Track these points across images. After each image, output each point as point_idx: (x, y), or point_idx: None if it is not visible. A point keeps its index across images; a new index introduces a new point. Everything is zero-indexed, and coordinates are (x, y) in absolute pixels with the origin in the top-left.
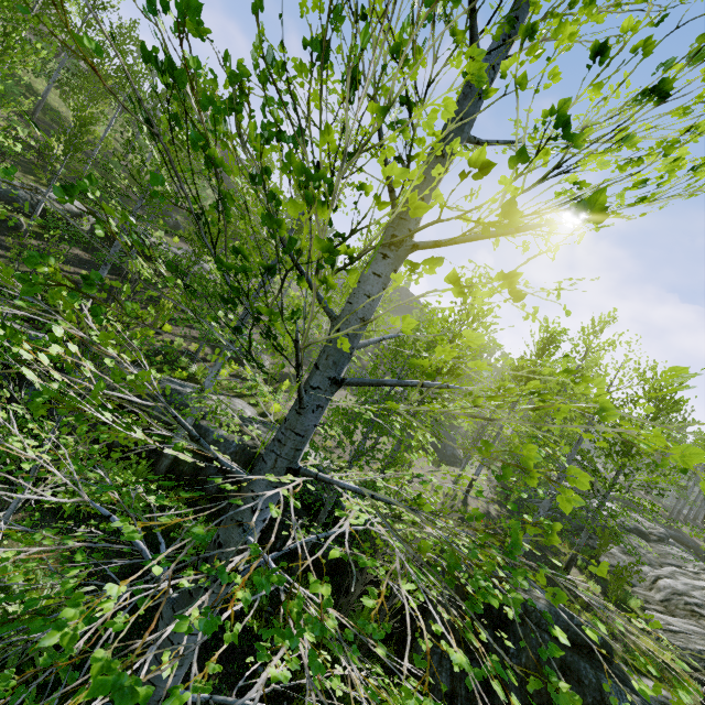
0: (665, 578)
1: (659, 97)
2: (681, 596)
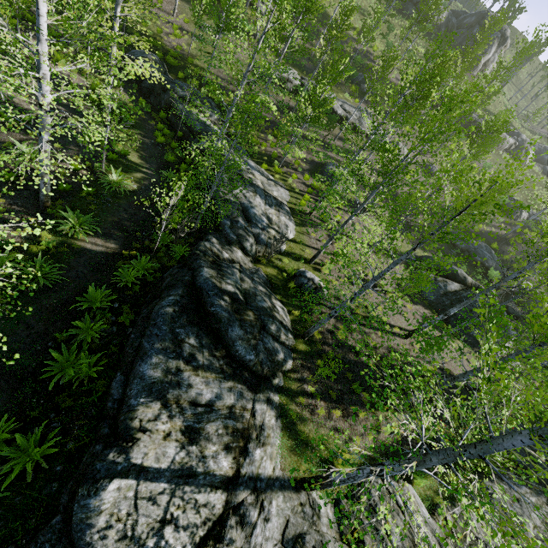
0: None
1: None
2: None
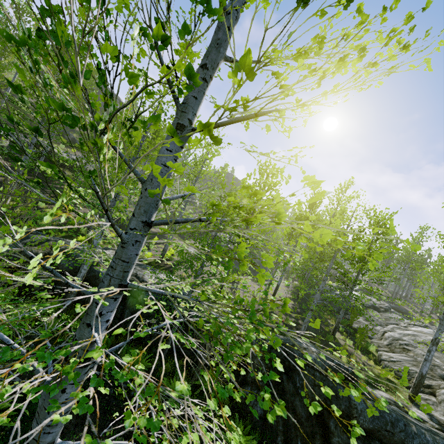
0: (389, 332)
1: (303, 3)
2: (397, 341)
